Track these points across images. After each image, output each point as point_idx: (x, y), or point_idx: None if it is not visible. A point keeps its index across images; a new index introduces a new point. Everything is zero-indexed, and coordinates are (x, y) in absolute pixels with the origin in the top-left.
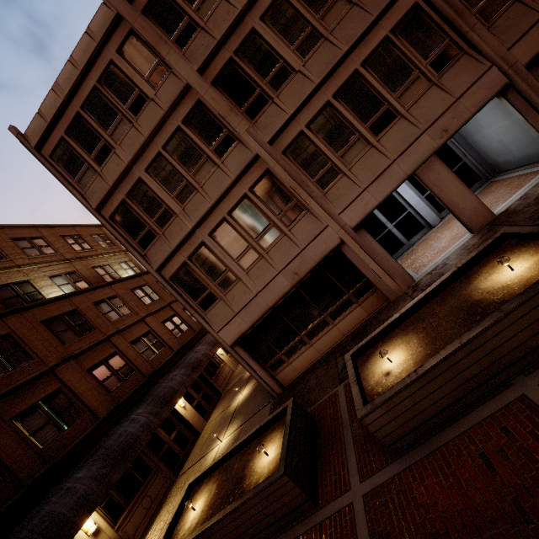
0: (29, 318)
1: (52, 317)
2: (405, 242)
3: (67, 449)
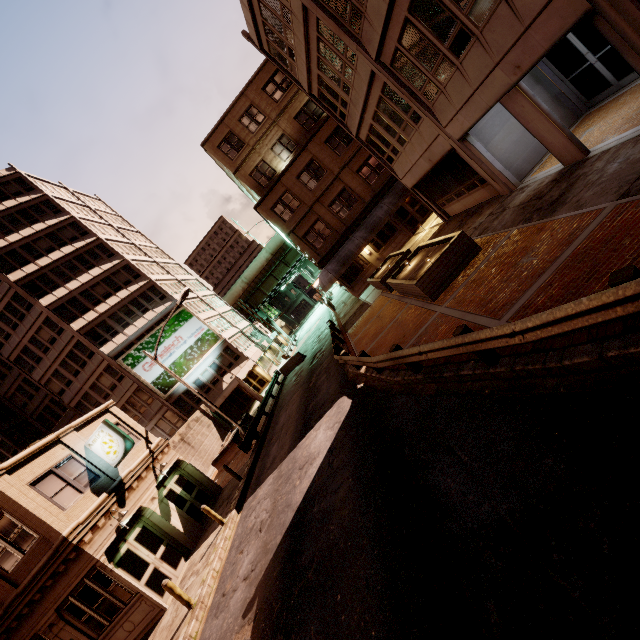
0: (318, 142)
1: (329, 136)
2: (613, 82)
3: (353, 220)
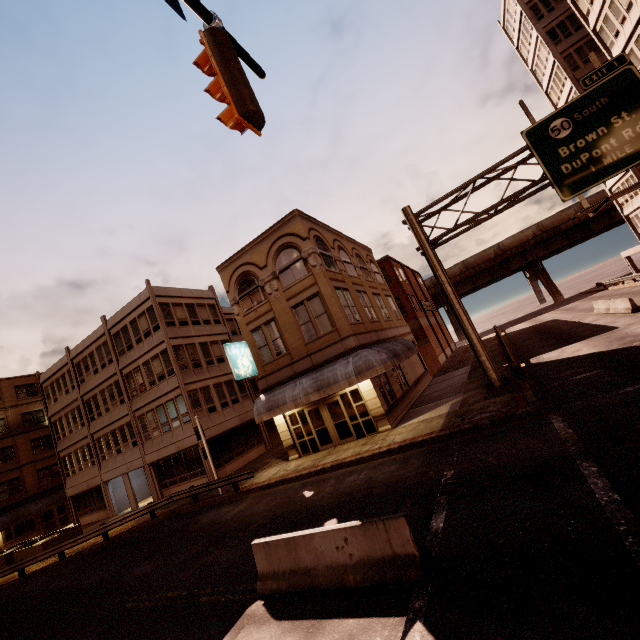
0: (27, 437)
1: (37, 438)
2: None
3: (6, 505)
